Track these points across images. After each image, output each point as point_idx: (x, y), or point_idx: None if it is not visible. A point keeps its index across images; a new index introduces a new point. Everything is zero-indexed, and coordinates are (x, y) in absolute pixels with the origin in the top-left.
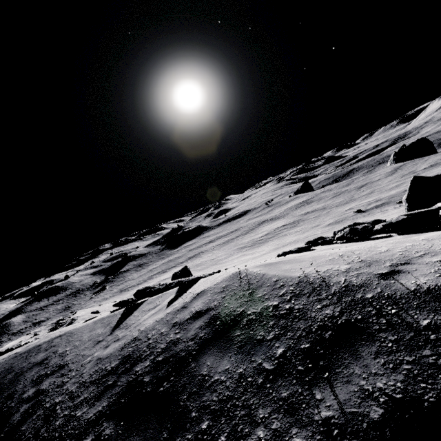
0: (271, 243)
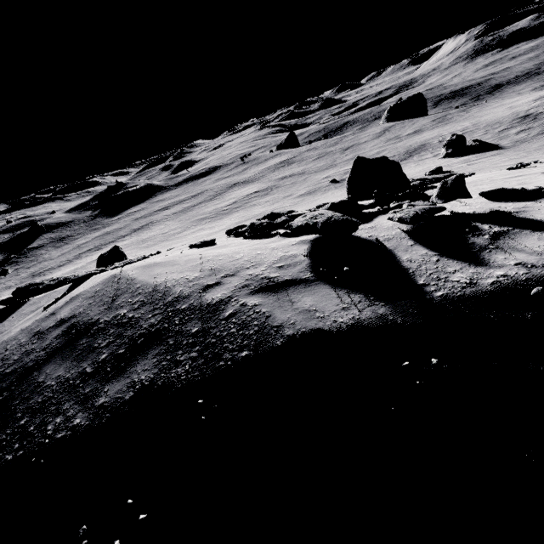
0: (236, 215)
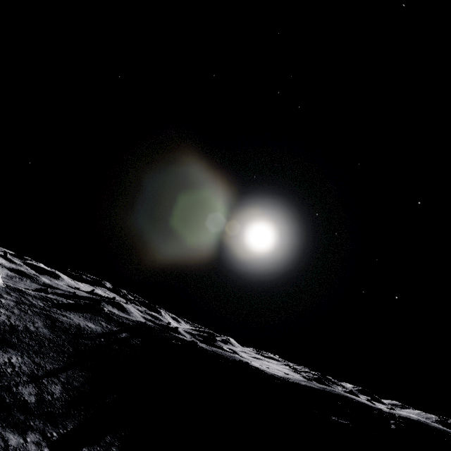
0: None
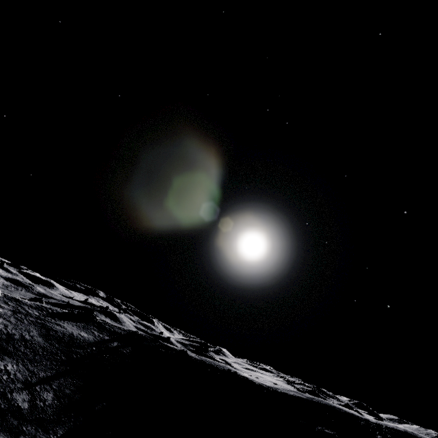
0: None
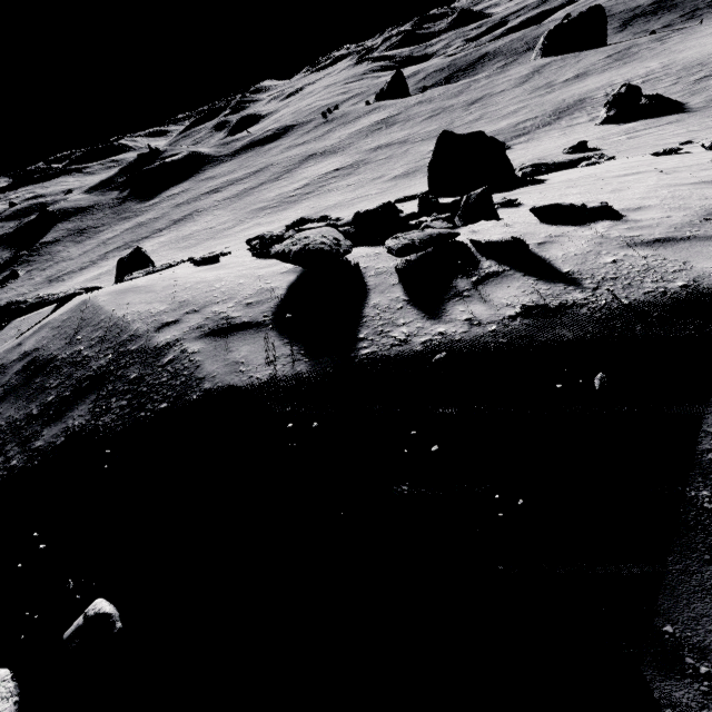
0: (305, 205)
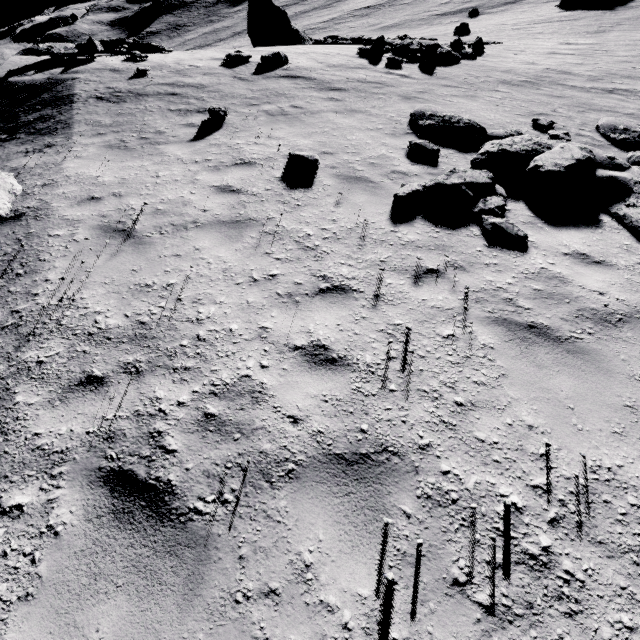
0: None
